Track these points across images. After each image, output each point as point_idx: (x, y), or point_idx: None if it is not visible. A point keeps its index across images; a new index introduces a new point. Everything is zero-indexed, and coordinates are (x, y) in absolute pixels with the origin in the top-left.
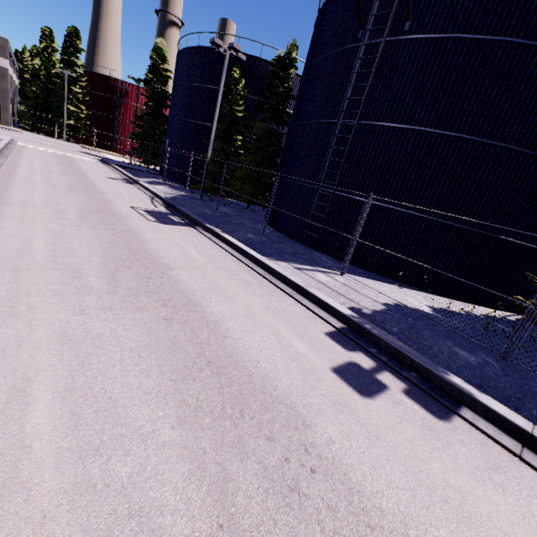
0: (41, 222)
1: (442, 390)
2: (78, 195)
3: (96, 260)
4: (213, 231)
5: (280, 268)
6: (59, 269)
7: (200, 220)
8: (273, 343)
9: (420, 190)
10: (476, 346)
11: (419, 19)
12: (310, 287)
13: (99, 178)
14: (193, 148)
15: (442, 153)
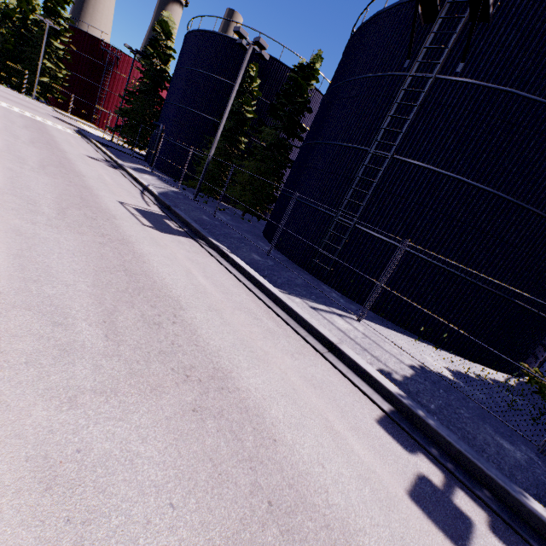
0: (4, 216)
1: (523, 520)
2: (53, 177)
3: (84, 290)
4: (219, 248)
5: (304, 312)
6: (32, 307)
7: (203, 231)
8: (332, 448)
9: (447, 240)
10: (511, 431)
11: (474, 64)
12: (343, 345)
13: (77, 155)
14: (190, 140)
15: (475, 206)
